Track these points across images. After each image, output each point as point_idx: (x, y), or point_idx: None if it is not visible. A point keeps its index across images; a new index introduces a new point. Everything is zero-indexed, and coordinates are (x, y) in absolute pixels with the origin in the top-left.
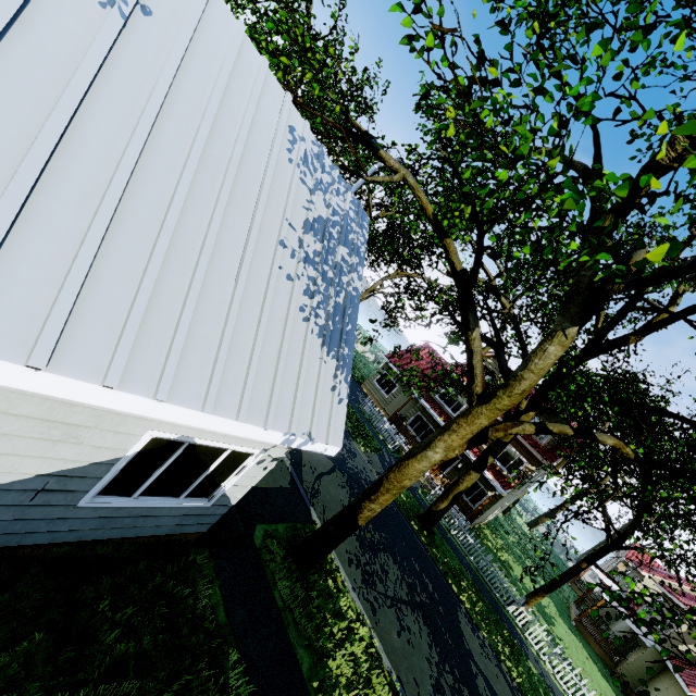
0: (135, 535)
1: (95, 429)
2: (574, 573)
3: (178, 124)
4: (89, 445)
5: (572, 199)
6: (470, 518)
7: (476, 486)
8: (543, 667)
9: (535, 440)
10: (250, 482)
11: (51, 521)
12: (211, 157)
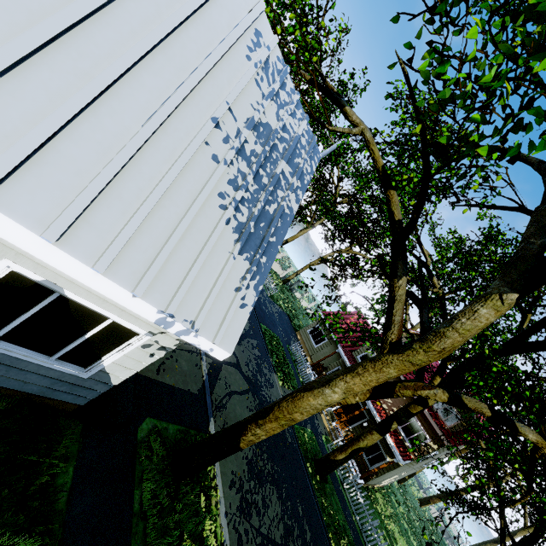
0: None
1: None
2: None
3: None
4: None
5: None
6: (365, 477)
7: (377, 448)
8: None
9: (441, 421)
10: (134, 365)
11: None
12: None
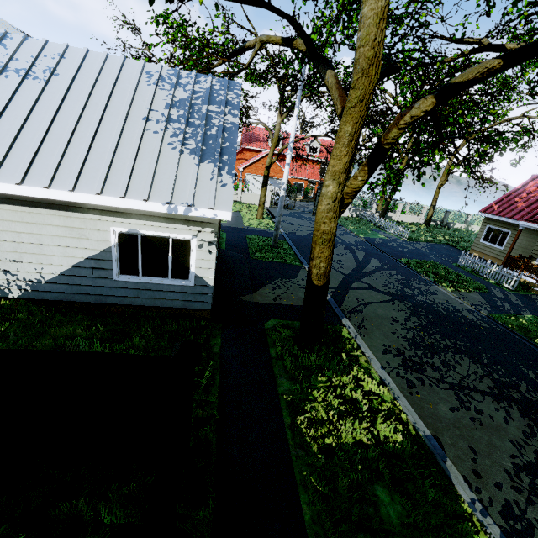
0: (162, 306)
1: (88, 230)
2: None
3: (74, 100)
4: (93, 240)
5: None
6: None
7: None
8: None
9: None
10: (208, 265)
11: (111, 289)
12: (93, 104)
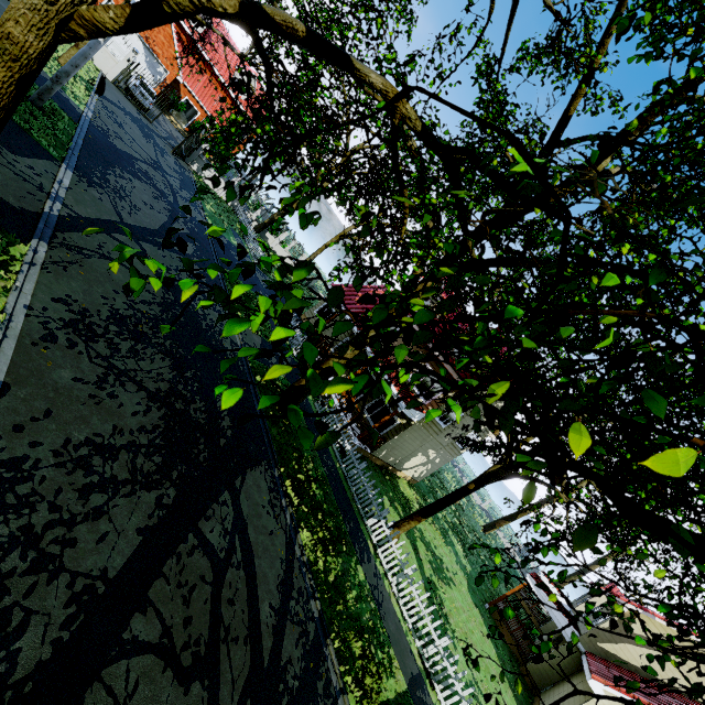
0: None
1: None
2: (459, 495)
3: None
4: None
5: None
6: (368, 441)
7: (387, 413)
8: (384, 585)
9: None
10: None
11: None
12: None
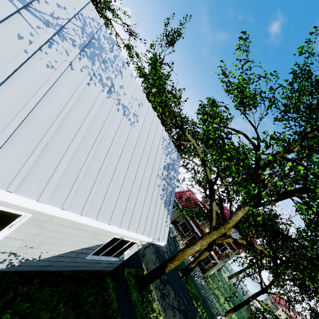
0: (93, 269)
1: (102, 235)
2: (246, 303)
3: (140, 149)
4: (98, 239)
5: (244, 194)
6: (203, 272)
7: (207, 257)
8: None
9: None
10: (132, 252)
11: (76, 262)
12: (145, 155)
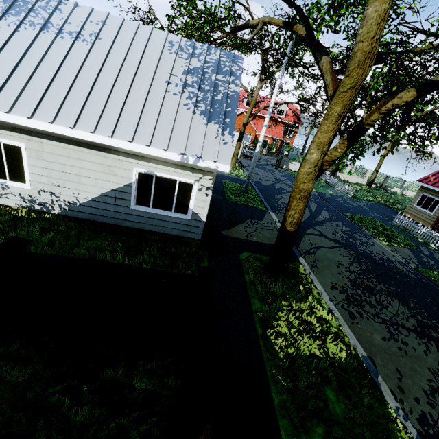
0: (164, 232)
1: (116, 168)
2: None
3: (113, 62)
4: (119, 176)
5: None
6: None
7: None
8: None
9: None
10: (204, 205)
11: (127, 215)
12: (127, 66)
